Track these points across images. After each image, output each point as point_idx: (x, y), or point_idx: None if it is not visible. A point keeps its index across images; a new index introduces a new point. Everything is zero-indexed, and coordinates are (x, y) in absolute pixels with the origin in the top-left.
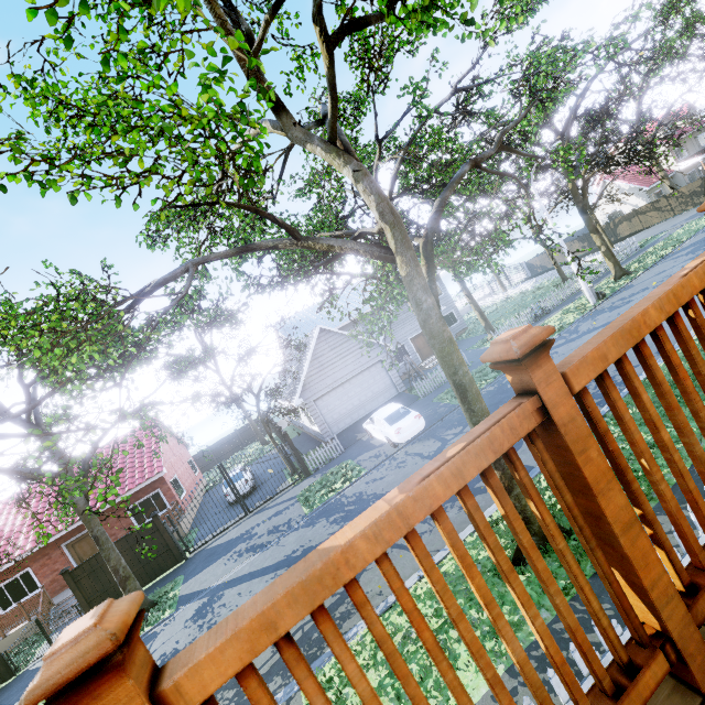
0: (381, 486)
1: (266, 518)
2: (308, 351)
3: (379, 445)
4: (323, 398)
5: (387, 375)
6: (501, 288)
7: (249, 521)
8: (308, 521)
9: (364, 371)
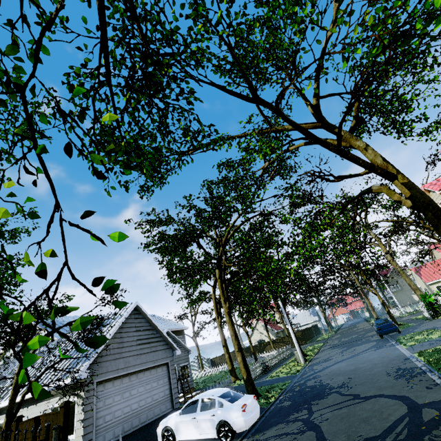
0: None
1: None
2: (116, 322)
3: None
4: (106, 383)
5: (168, 382)
6: (202, 368)
7: None
8: None
9: (152, 368)
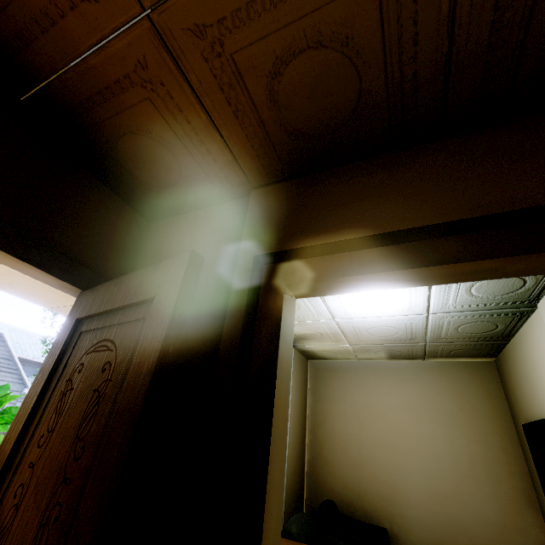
0: None
1: None
2: None
3: None
4: None
5: None
6: None
7: None
8: None
9: None
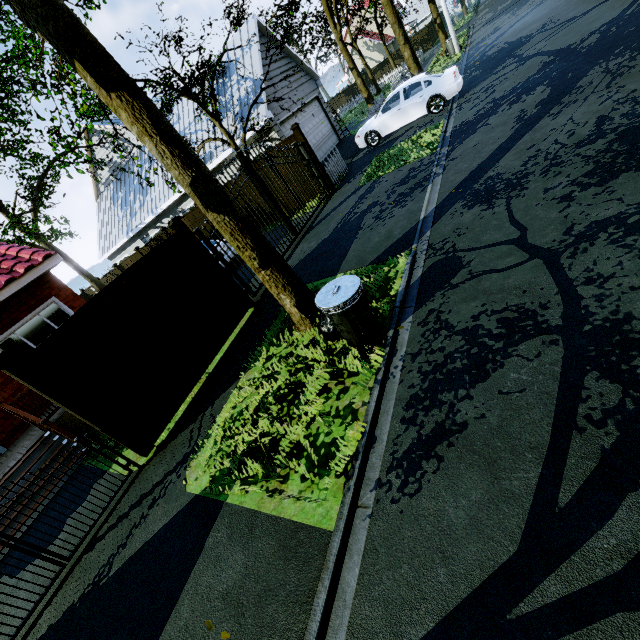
0: (512, 84)
1: (350, 206)
2: (250, 54)
3: (406, 131)
4: (284, 125)
5: (326, 117)
6: None
7: (316, 232)
8: (458, 140)
9: (308, 105)
